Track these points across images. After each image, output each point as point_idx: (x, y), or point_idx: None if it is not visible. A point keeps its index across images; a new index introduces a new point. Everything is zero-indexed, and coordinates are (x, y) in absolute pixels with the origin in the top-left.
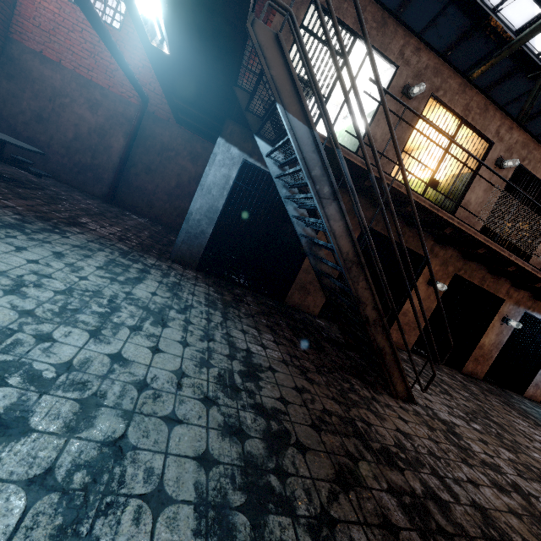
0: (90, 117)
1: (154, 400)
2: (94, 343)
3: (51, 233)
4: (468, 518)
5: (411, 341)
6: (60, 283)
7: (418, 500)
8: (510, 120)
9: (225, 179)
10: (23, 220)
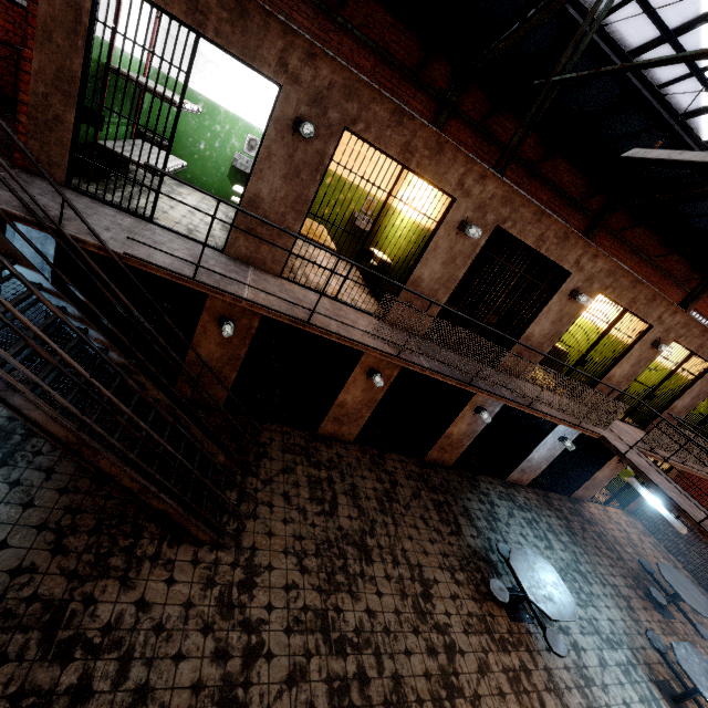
0: None
1: None
2: None
3: None
4: (105, 707)
5: (353, 432)
6: None
7: (45, 700)
8: (481, 165)
9: (40, 257)
10: None
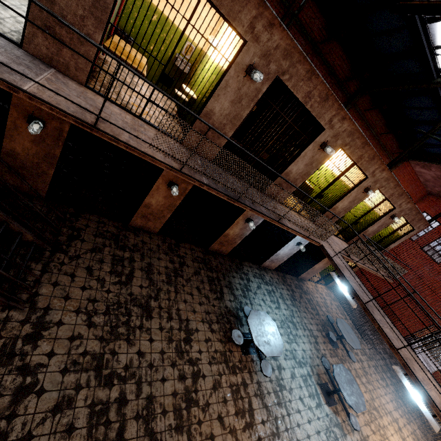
0: None
1: None
2: None
3: None
4: None
5: (157, 227)
6: None
7: None
8: (271, 11)
9: None
10: None
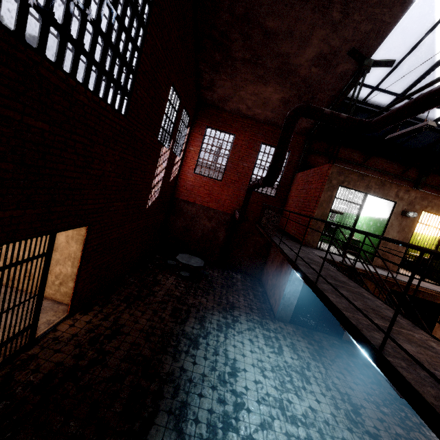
0: (208, 224)
1: (334, 430)
2: (301, 401)
3: (236, 323)
4: None
5: None
6: (267, 364)
7: None
8: None
9: None
10: (224, 316)
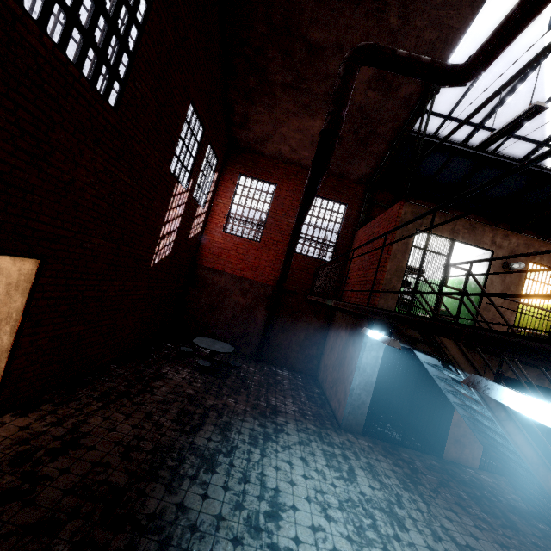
0: (242, 300)
1: None
2: None
3: (281, 433)
4: None
5: None
6: (332, 497)
7: None
8: None
9: (374, 359)
10: (261, 424)
